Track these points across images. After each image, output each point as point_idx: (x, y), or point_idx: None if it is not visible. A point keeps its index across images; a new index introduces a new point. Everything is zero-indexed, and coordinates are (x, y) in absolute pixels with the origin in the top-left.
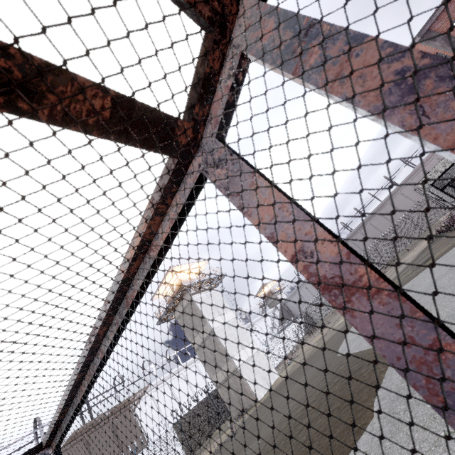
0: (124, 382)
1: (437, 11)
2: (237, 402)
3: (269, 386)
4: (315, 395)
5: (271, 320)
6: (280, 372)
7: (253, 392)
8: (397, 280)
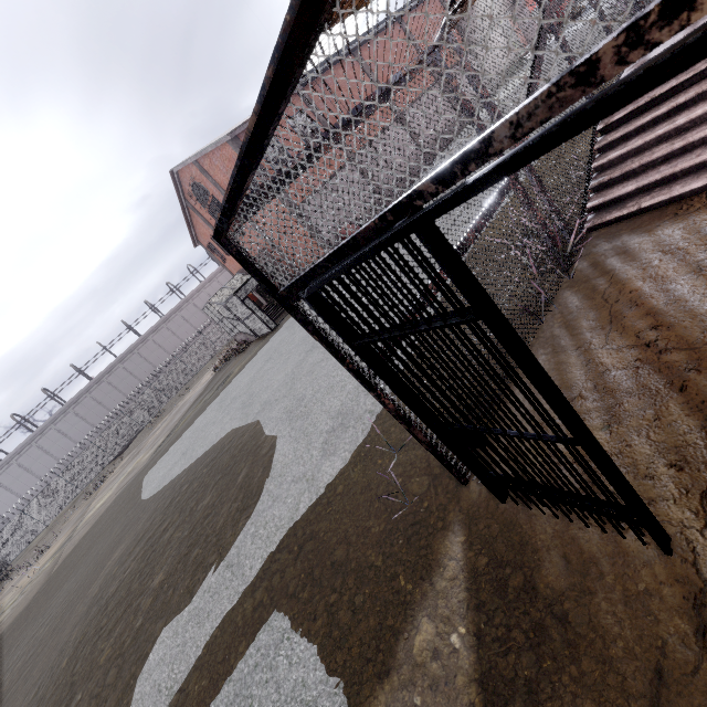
0: None
1: (245, 124)
2: None
3: None
4: (157, 523)
5: None
6: None
7: None
8: (191, 412)
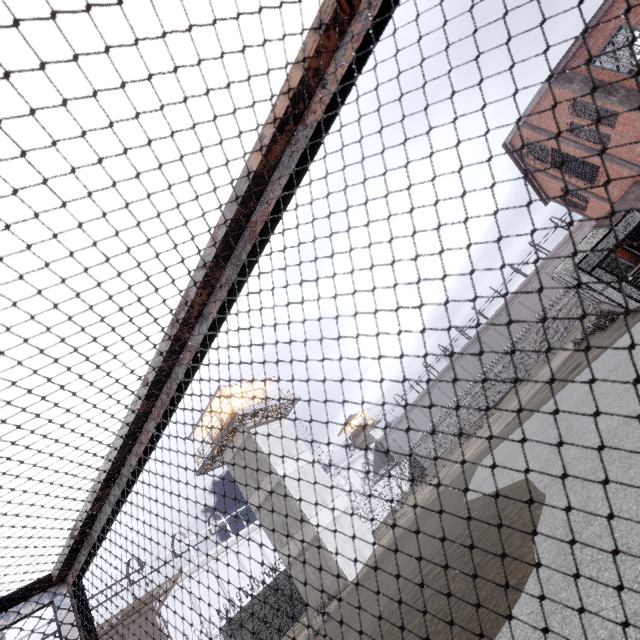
0: (143, 568)
1: (573, 46)
2: (318, 586)
3: (363, 560)
4: (439, 556)
5: (363, 467)
6: (379, 540)
7: (341, 570)
8: (536, 398)
